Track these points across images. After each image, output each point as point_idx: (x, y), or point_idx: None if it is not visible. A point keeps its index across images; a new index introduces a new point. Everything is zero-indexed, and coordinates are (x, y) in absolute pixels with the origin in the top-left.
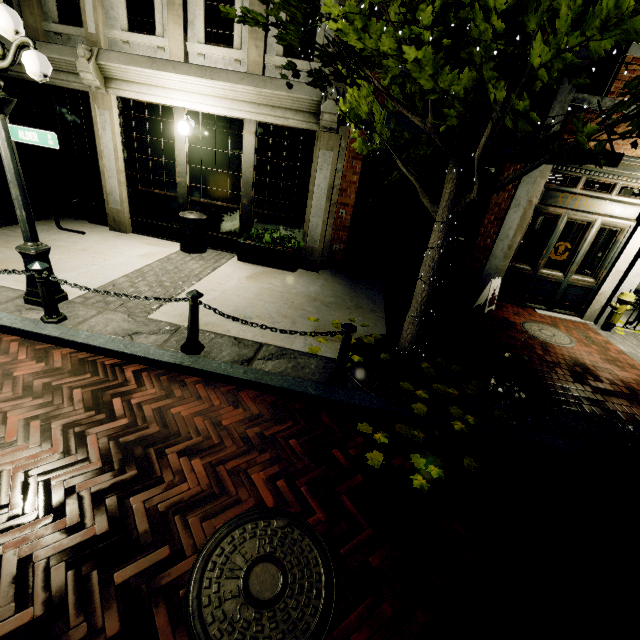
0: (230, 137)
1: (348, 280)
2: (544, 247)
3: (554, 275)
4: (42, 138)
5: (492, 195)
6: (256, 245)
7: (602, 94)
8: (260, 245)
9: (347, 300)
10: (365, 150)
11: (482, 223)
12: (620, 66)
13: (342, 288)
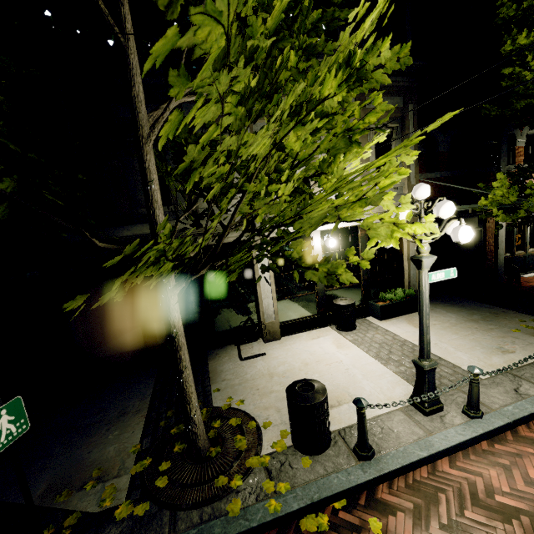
0: (350, 239)
1: (442, 302)
2: (512, 241)
3: (521, 253)
4: (446, 274)
5: (486, 223)
6: (392, 303)
7: (509, 164)
8: (394, 302)
9: (480, 313)
10: (509, 219)
11: (486, 239)
12: (514, 151)
13: (456, 308)
